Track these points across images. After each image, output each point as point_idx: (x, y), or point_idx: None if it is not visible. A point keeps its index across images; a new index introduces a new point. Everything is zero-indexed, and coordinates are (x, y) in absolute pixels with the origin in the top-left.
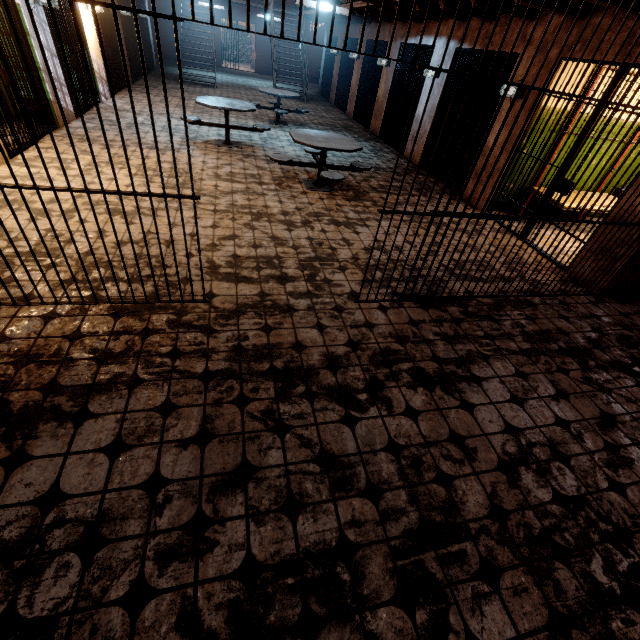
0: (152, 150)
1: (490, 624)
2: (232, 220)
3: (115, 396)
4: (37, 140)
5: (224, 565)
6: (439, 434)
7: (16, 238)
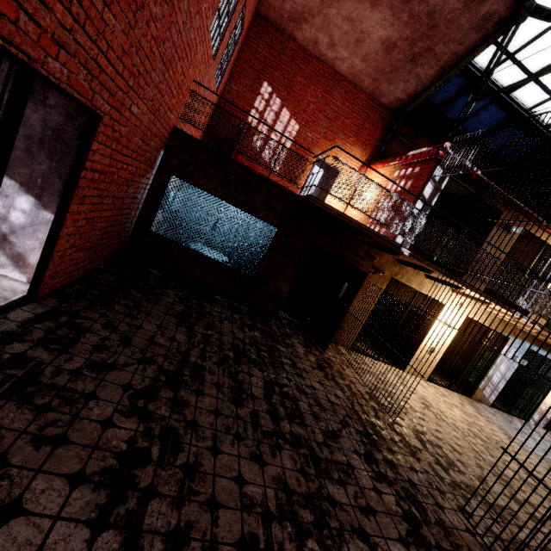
0: (504, 434)
1: (287, 458)
2: (475, 457)
3: (336, 386)
4: (449, 389)
5: (296, 394)
6: (370, 499)
7: (384, 376)
